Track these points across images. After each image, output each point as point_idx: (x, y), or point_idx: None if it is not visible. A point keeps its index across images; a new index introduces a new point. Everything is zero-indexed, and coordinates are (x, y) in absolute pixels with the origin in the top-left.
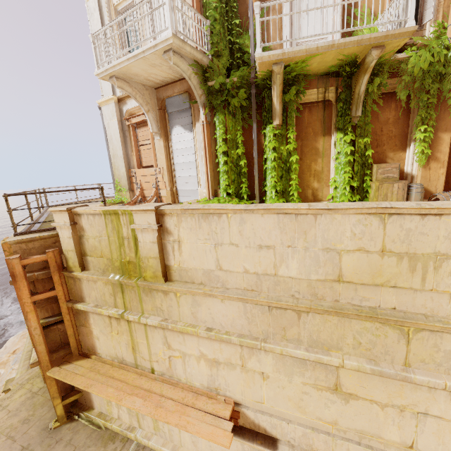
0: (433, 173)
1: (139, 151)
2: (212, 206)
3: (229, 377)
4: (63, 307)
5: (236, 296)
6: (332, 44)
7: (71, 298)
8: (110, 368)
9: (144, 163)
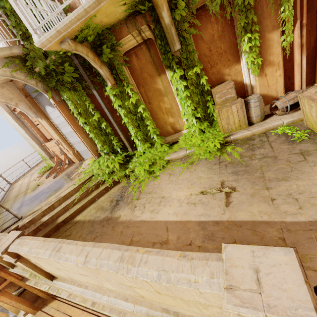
0: (270, 78)
1: (39, 129)
2: (32, 251)
3: None
4: (21, 284)
5: (89, 297)
6: None
7: (23, 277)
8: (67, 306)
9: (47, 137)
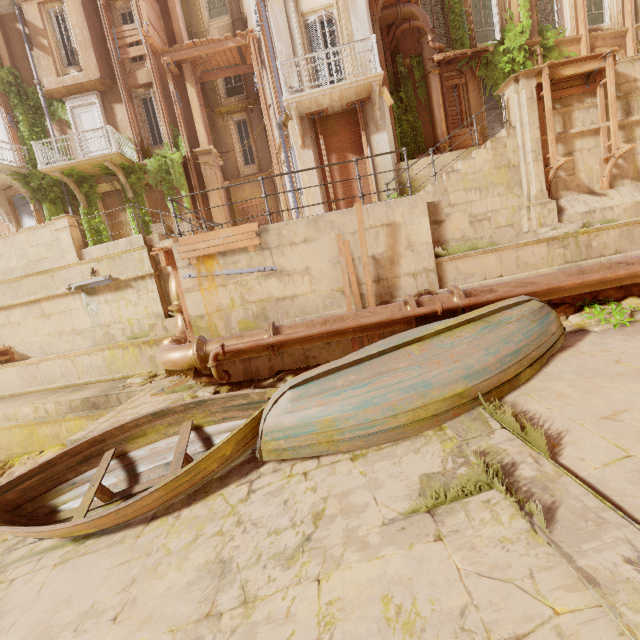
0: None
1: None
2: None
3: (6, 333)
4: None
5: None
6: (78, 161)
7: None
8: None
9: None
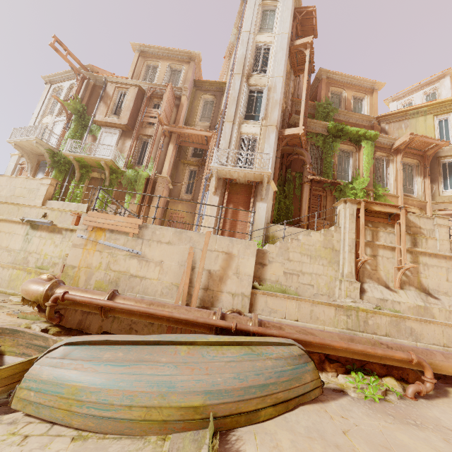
0: None
1: None
2: None
3: None
4: None
5: None
6: (87, 156)
7: None
8: None
9: None
